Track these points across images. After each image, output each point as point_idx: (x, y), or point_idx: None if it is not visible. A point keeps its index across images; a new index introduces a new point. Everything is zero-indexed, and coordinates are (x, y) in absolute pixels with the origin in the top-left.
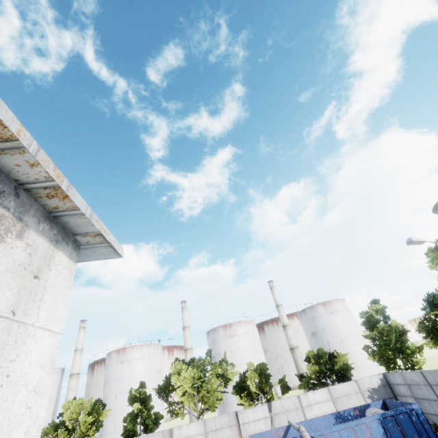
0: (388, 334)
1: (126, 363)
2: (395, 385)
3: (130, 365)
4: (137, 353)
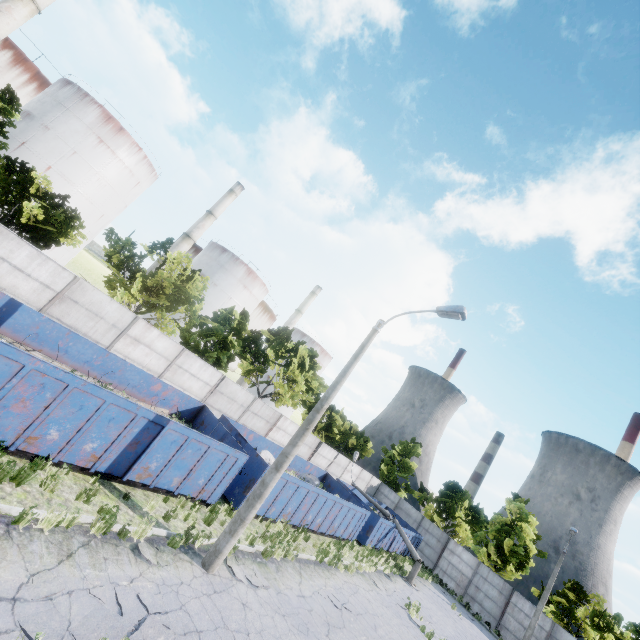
0: (408, 469)
1: (107, 151)
2: (383, 495)
3: (109, 160)
4: (132, 159)
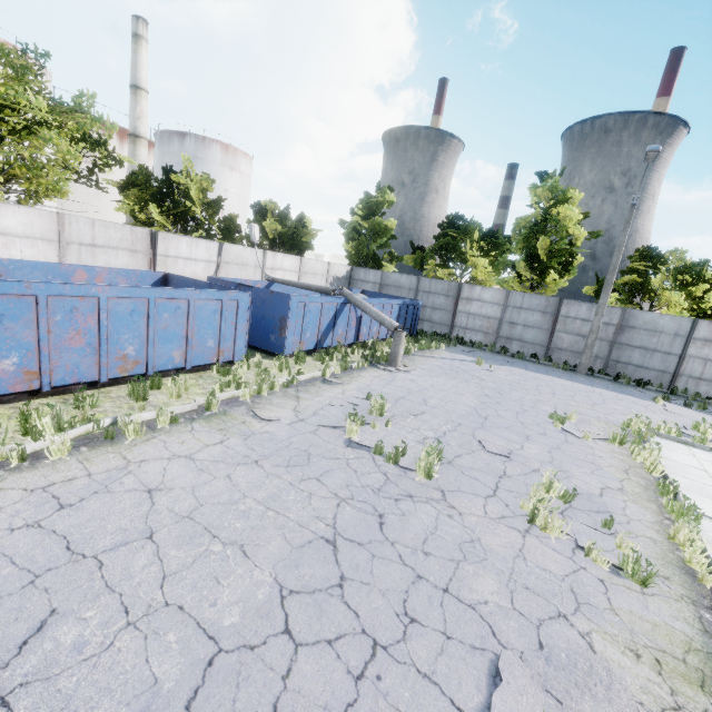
0: (383, 232)
1: None
2: (360, 282)
3: None
4: None
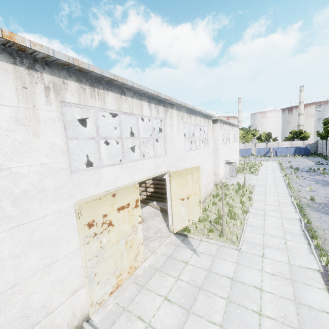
0: None
1: None
2: (318, 144)
3: None
4: None
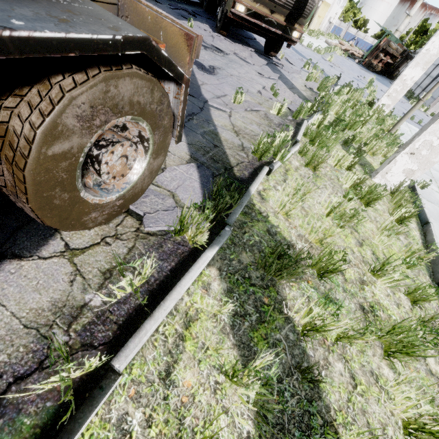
0: None
1: None
2: None
3: None
4: None
